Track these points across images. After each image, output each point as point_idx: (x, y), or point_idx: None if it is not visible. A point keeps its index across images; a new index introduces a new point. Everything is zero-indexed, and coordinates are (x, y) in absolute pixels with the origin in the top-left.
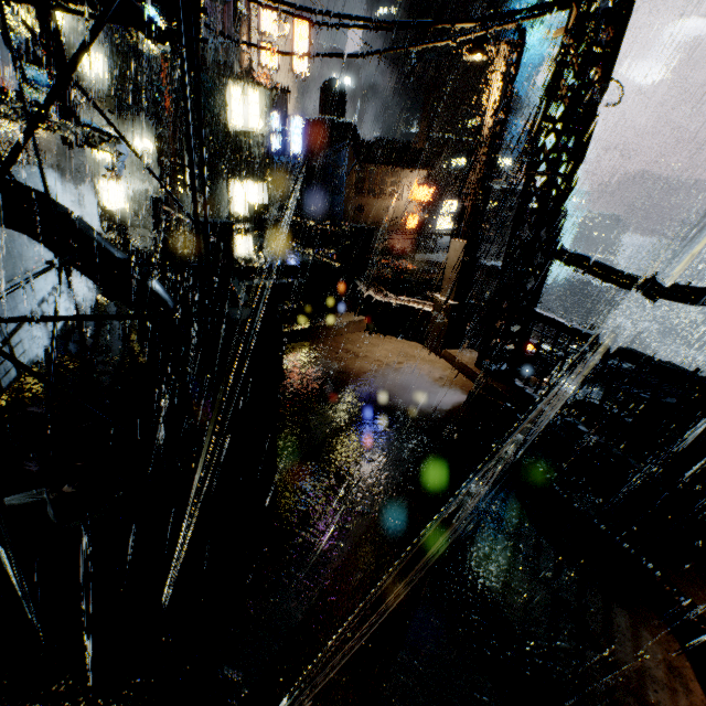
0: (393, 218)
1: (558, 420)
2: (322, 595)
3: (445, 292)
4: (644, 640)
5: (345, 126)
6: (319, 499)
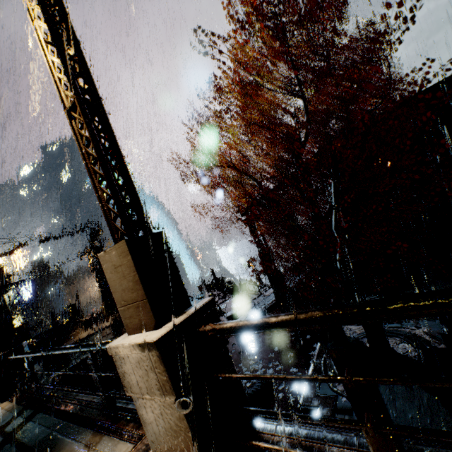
0: (95, 300)
1: None
2: None
3: (102, 305)
4: None
5: (51, 276)
6: None
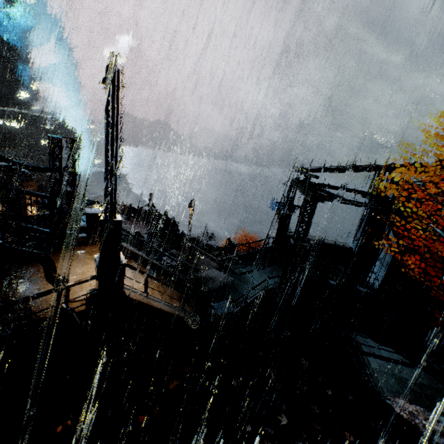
0: None
1: (19, 226)
2: None
3: None
4: (30, 268)
5: None
6: None
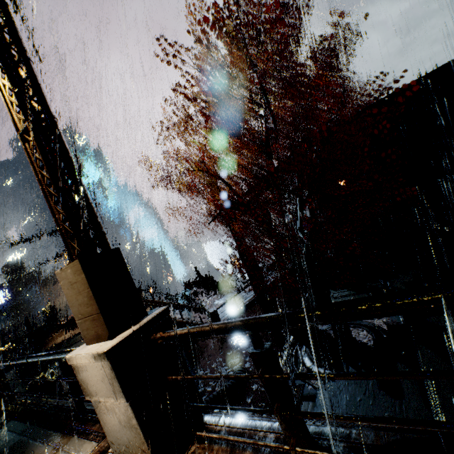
0: None
1: None
2: None
3: None
4: None
5: (27, 278)
6: None
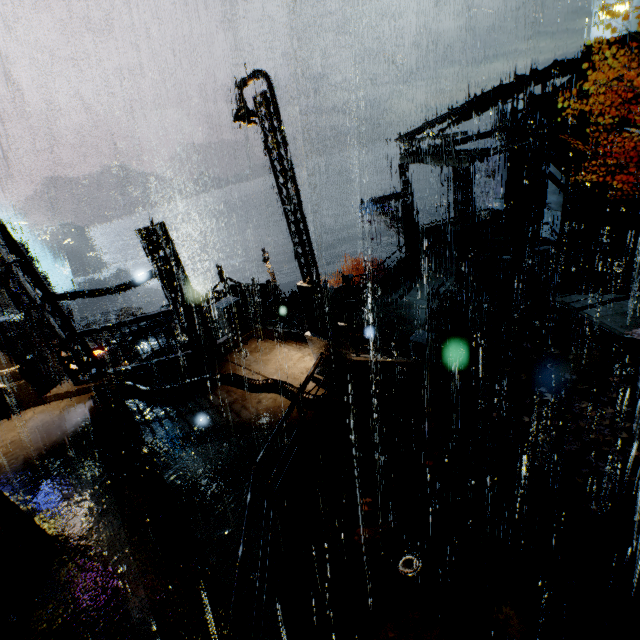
0: None
1: (143, 367)
2: (121, 510)
3: (1, 367)
4: (219, 394)
5: None
6: (71, 508)
